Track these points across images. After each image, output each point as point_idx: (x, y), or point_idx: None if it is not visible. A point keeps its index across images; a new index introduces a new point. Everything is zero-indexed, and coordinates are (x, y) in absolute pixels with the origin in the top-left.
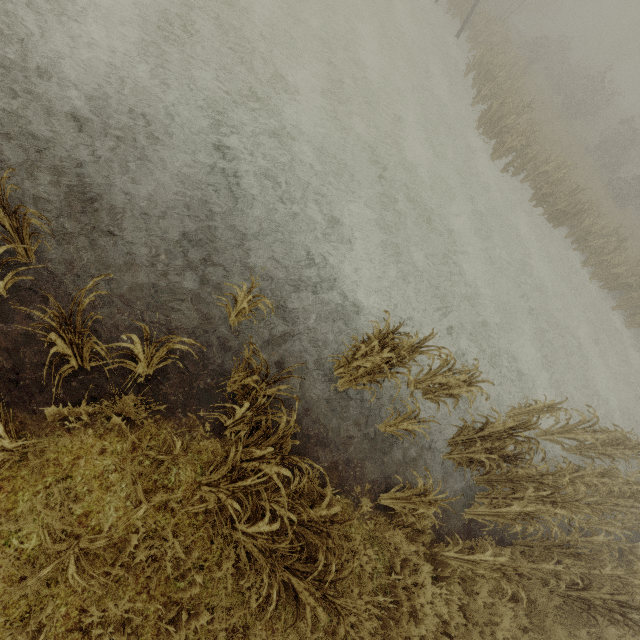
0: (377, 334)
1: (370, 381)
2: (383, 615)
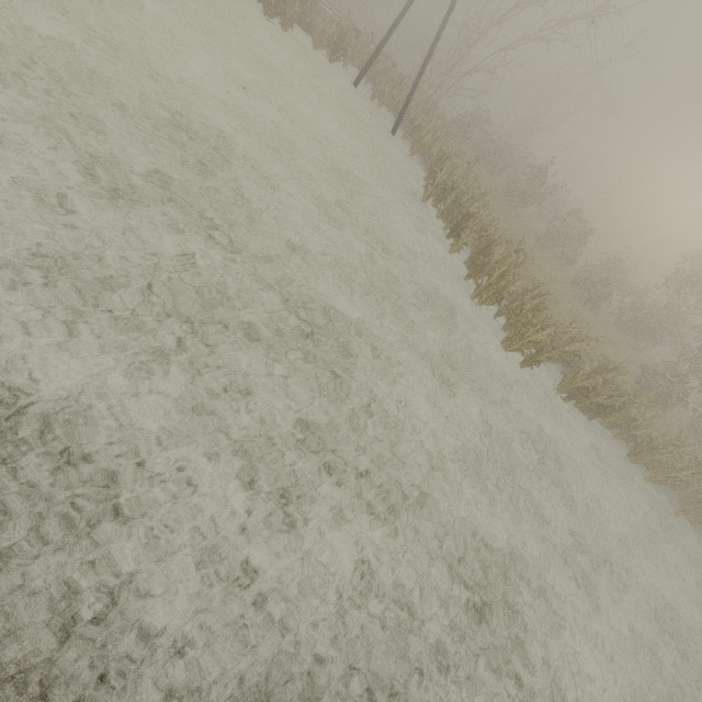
0: None
1: None
2: None
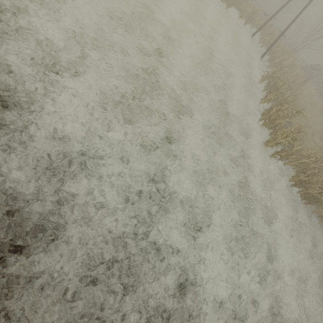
0: None
1: None
2: None
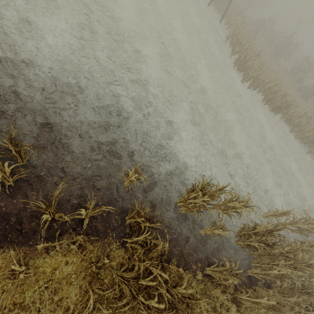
0: (200, 187)
1: (197, 210)
2: None
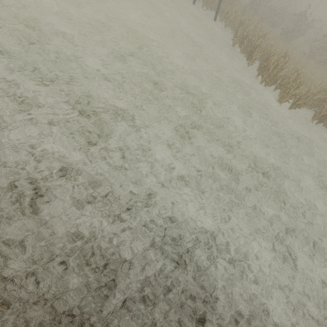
0: None
1: None
2: None
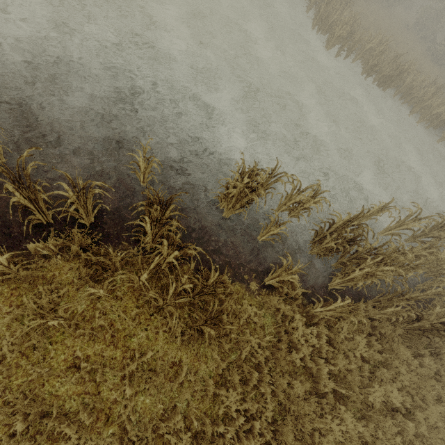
0: (238, 170)
1: (241, 205)
2: (273, 349)
